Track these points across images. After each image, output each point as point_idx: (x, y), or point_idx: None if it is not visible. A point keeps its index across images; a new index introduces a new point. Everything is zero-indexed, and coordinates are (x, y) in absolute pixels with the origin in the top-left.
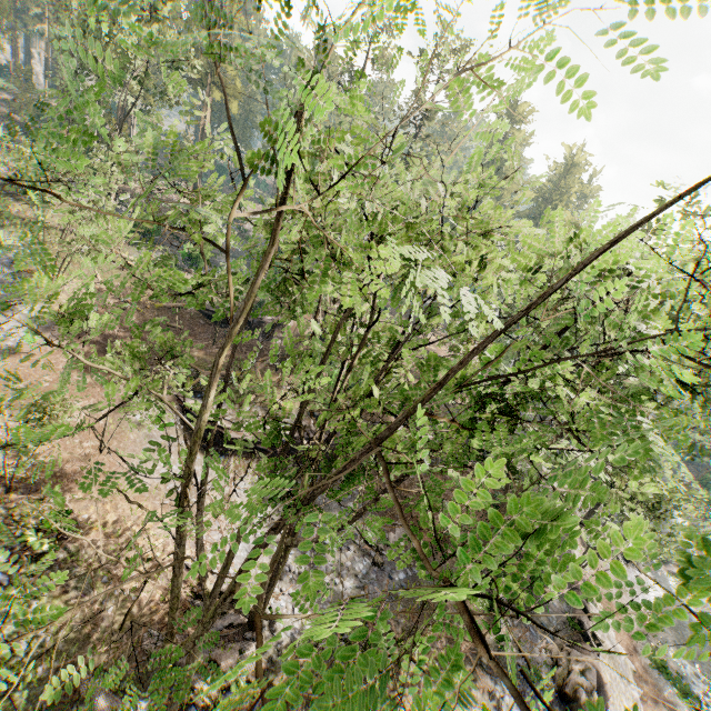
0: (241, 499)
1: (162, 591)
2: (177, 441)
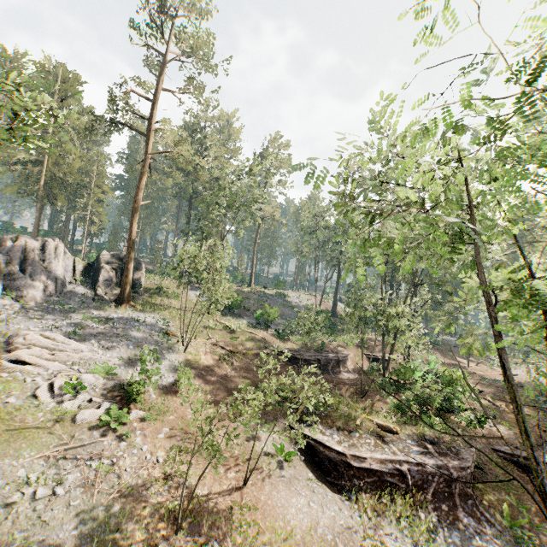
0: None
1: None
2: (303, 474)
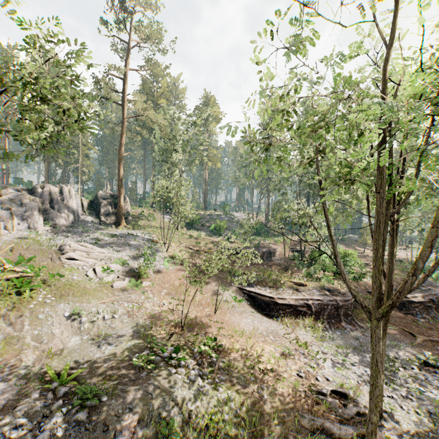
0: (306, 340)
1: (291, 389)
2: (249, 310)
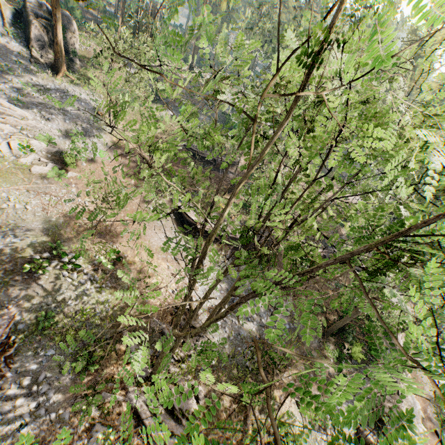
0: None
1: (160, 301)
2: (170, 225)
